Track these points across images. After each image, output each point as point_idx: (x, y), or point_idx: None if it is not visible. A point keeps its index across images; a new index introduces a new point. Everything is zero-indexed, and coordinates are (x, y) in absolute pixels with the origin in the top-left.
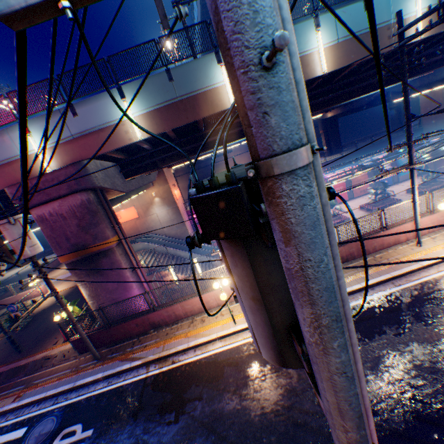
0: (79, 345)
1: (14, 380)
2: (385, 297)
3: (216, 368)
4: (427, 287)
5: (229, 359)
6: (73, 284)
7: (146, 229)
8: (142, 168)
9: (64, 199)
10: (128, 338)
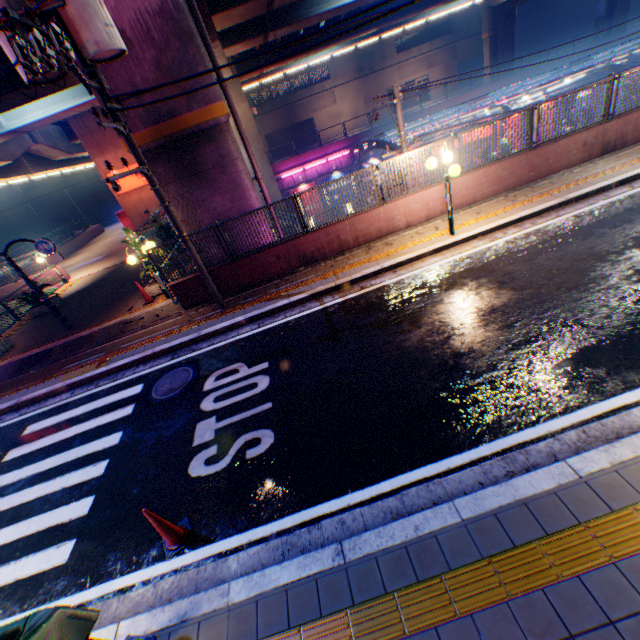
0: (183, 294)
1: (80, 353)
2: None
3: (447, 277)
4: None
5: (465, 267)
6: (113, 264)
7: None
8: None
9: None
10: (263, 283)
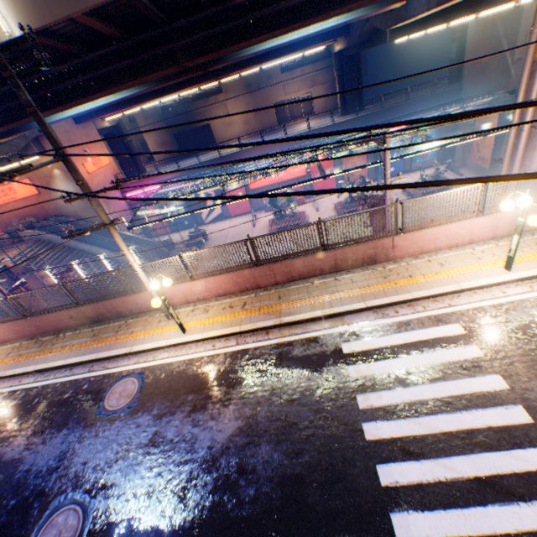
0: None
1: None
2: (63, 385)
3: None
4: (101, 383)
5: None
6: None
7: (54, 209)
8: None
9: None
10: None
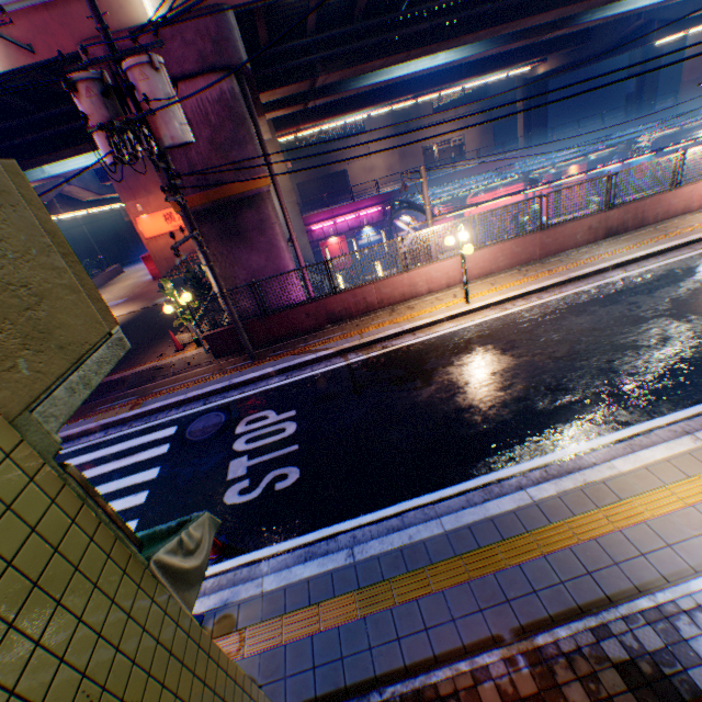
0: (216, 344)
1: (111, 396)
2: (684, 261)
3: (459, 342)
4: None
5: (476, 334)
6: (137, 309)
7: None
8: (289, 76)
9: (189, 84)
10: (292, 337)
